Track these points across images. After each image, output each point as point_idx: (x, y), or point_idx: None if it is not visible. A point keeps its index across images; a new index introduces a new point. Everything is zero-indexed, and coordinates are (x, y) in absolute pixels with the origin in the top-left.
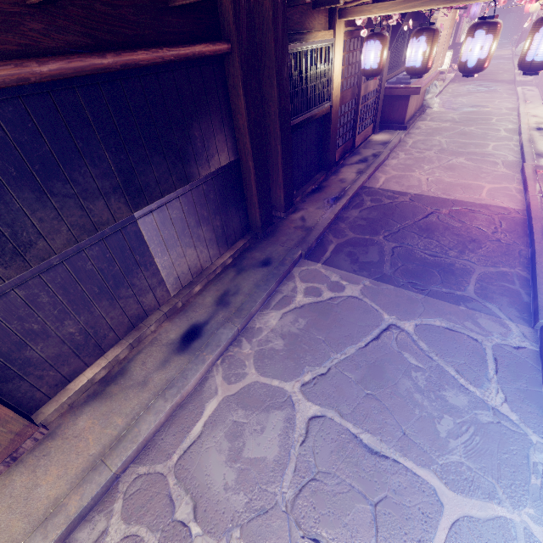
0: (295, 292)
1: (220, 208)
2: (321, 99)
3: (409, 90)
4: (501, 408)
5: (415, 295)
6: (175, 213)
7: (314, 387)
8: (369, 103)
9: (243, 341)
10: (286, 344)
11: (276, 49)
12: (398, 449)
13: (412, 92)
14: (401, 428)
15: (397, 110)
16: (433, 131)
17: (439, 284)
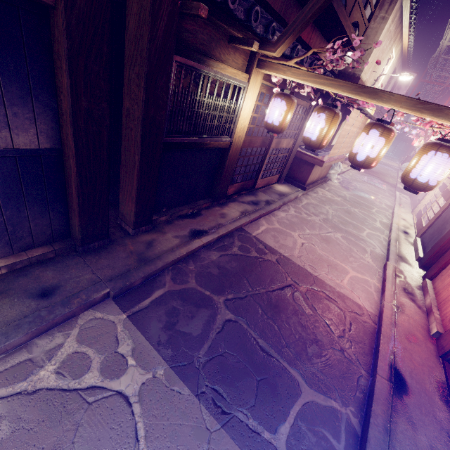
0: (51, 356)
1: (1, 200)
2: (219, 131)
3: (315, 160)
4: None
5: (208, 421)
6: None
7: None
8: (279, 157)
9: None
10: None
11: (150, 47)
12: None
13: (317, 162)
14: None
15: (302, 172)
16: (326, 200)
17: (249, 407)
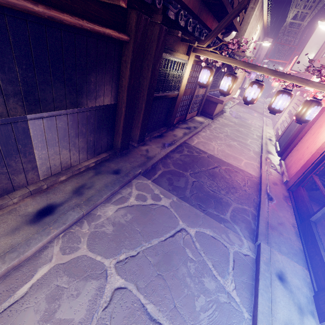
0: (130, 195)
1: (95, 129)
2: (174, 88)
3: (218, 100)
4: (232, 293)
5: (199, 212)
6: (61, 124)
7: (125, 265)
8: (198, 100)
9: (85, 223)
10: (114, 230)
11: (155, 52)
12: (169, 317)
13: (219, 102)
14: (174, 301)
15: (210, 108)
16: (225, 125)
17: (213, 208)
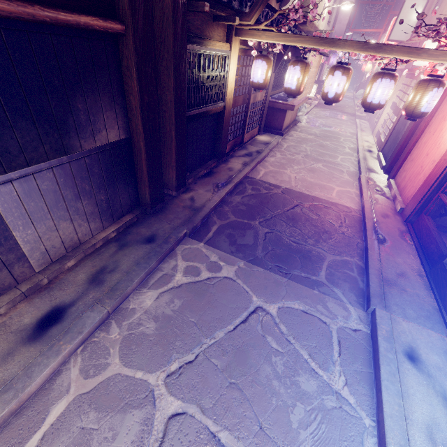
0: (175, 270)
1: (105, 182)
2: (216, 98)
3: (286, 106)
4: (342, 392)
5: (280, 278)
6: (46, 184)
7: (179, 377)
8: (256, 110)
9: (113, 324)
10: (158, 327)
11: (174, 44)
12: (254, 446)
13: (289, 108)
14: (259, 420)
15: (277, 120)
16: (302, 140)
17: (299, 269)
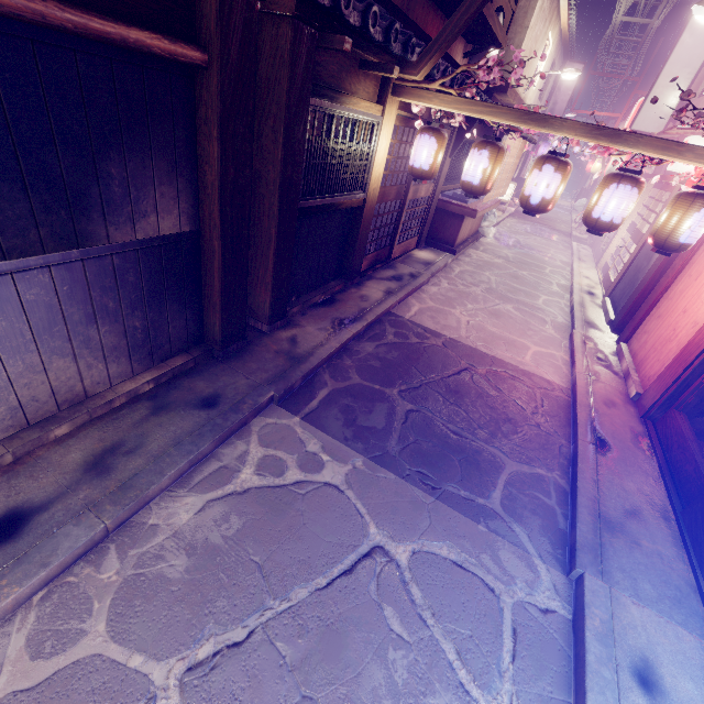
0: (243, 461)
1: (146, 299)
2: (352, 186)
3: (465, 210)
4: None
5: (422, 496)
6: (34, 293)
7: (210, 675)
8: (417, 211)
9: (111, 552)
10: (190, 567)
11: (289, 94)
12: None
13: (468, 213)
14: None
15: (448, 229)
16: (485, 265)
17: (457, 482)
